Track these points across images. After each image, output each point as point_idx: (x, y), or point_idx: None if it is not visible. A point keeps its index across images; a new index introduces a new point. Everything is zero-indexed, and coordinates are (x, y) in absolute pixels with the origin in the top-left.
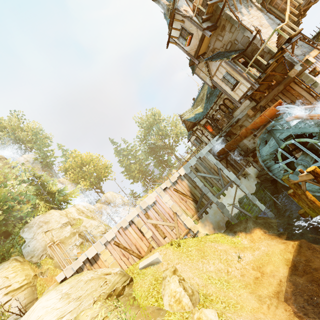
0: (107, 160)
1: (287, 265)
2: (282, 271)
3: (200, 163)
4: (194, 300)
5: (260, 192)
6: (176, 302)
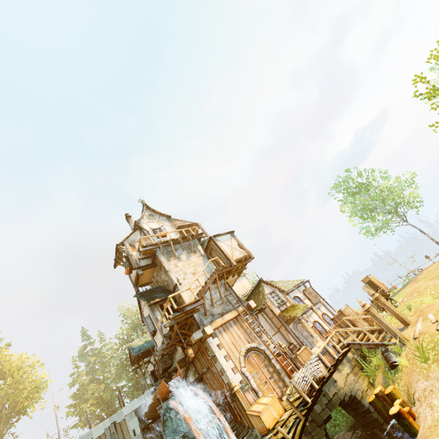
0: (44, 374)
1: None
2: None
3: (112, 433)
4: None
5: None
6: None
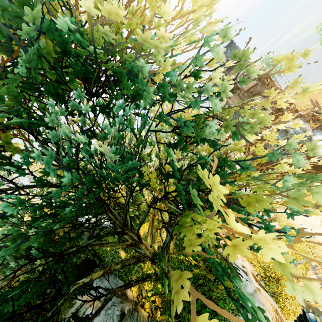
0: None
1: None
2: None
3: None
4: None
5: None
6: None
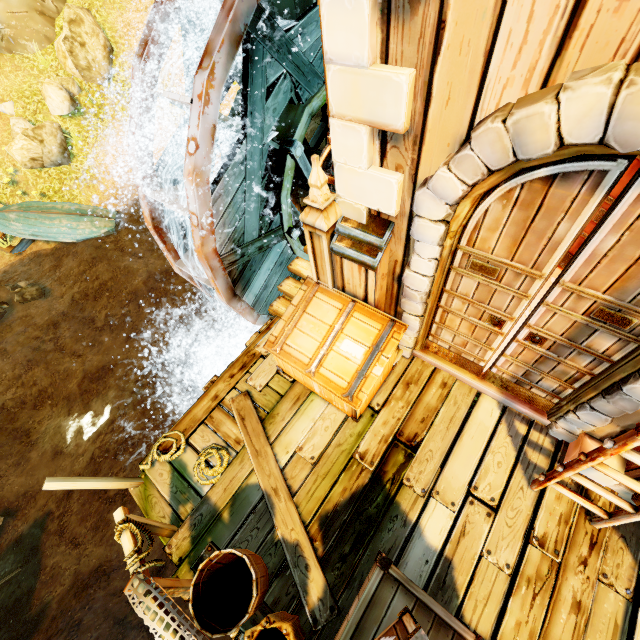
0: None
1: None
2: None
3: None
4: (88, 76)
5: None
6: (63, 53)
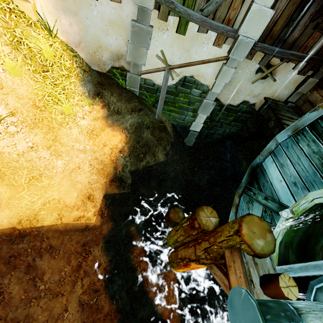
0: None
1: (19, 223)
2: (0, 216)
3: None
4: None
5: (229, 115)
6: None
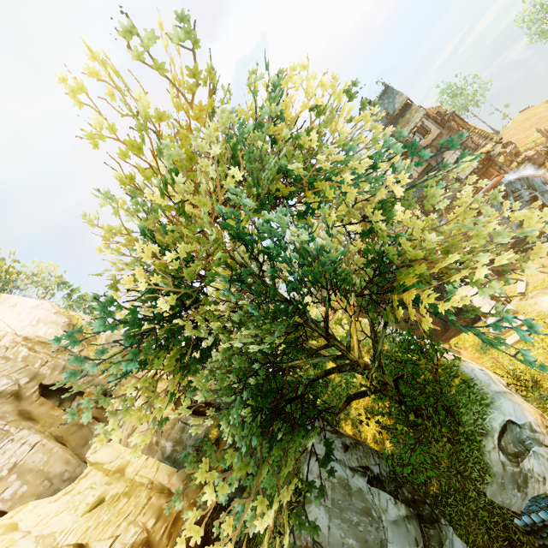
0: None
1: None
2: None
3: None
4: None
5: None
6: None
